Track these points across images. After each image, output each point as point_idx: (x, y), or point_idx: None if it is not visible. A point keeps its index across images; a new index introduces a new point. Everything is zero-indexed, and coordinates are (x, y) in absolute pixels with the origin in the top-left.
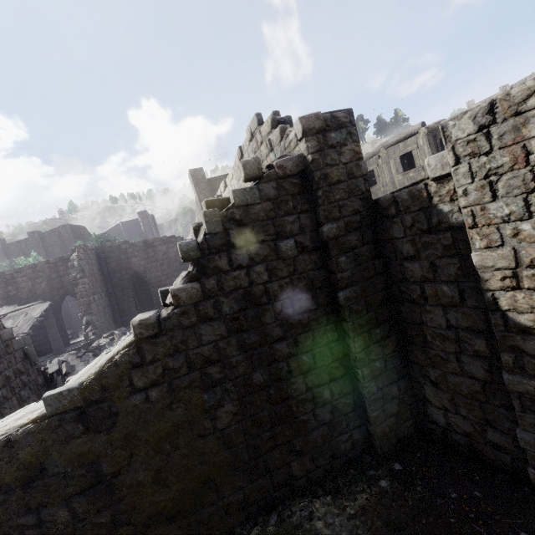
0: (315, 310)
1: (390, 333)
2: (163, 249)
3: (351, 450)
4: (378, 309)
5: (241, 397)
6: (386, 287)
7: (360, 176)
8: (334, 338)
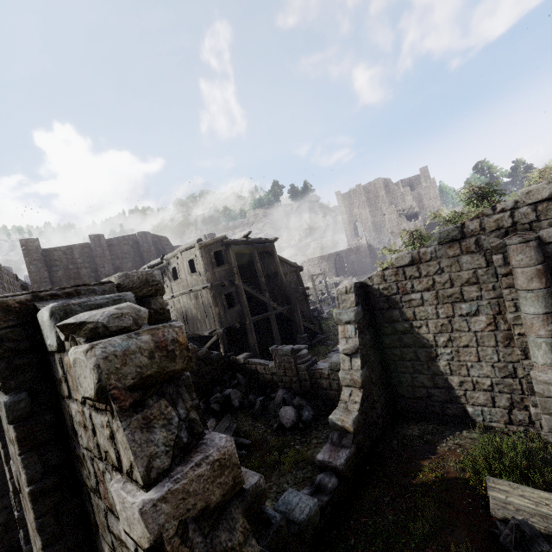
0: None
1: None
2: None
3: None
4: None
5: None
6: None
7: None
8: None
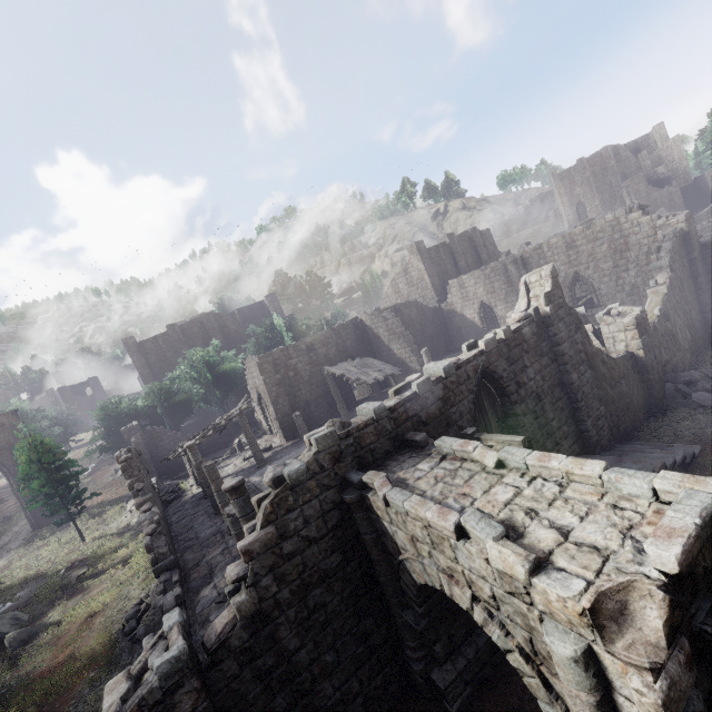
0: (692, 286)
1: (711, 294)
2: (407, 313)
3: (706, 341)
4: (707, 285)
5: (685, 316)
6: (707, 276)
7: (697, 235)
8: (697, 297)
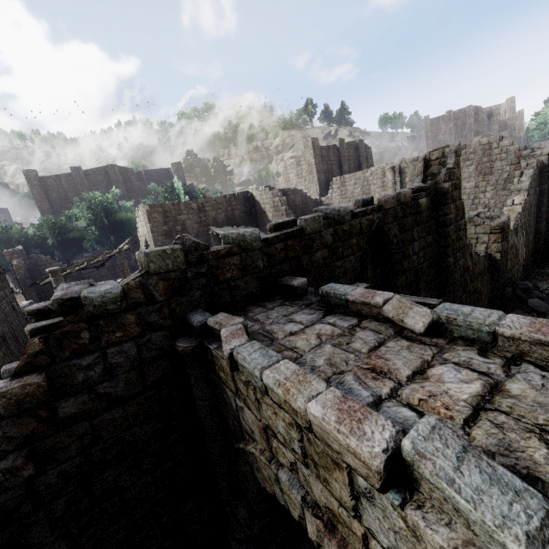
0: (535, 213)
1: (545, 224)
2: (292, 198)
3: (532, 261)
4: (546, 215)
5: (526, 236)
6: (547, 208)
7: None
8: (535, 224)
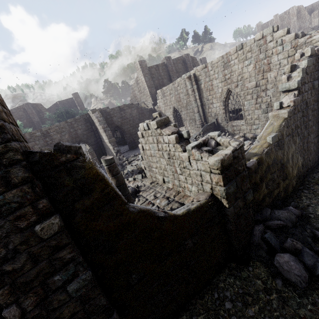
0: (317, 110)
1: None
2: (129, 111)
3: (317, 160)
4: None
5: (302, 140)
6: None
7: None
8: None
